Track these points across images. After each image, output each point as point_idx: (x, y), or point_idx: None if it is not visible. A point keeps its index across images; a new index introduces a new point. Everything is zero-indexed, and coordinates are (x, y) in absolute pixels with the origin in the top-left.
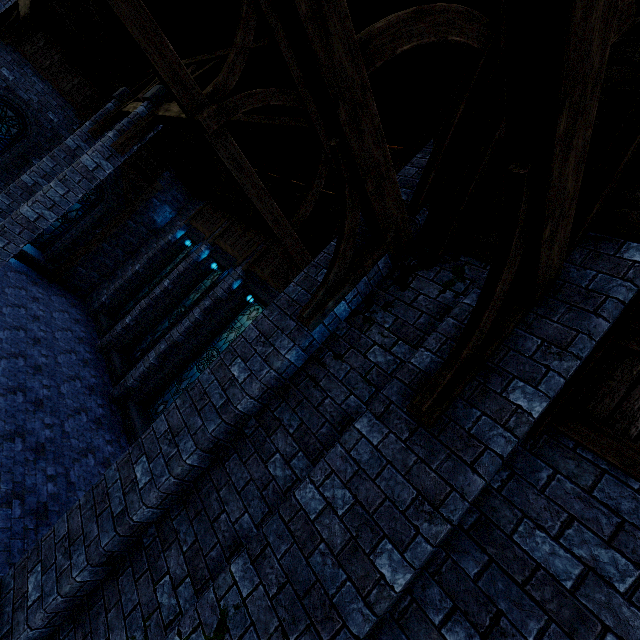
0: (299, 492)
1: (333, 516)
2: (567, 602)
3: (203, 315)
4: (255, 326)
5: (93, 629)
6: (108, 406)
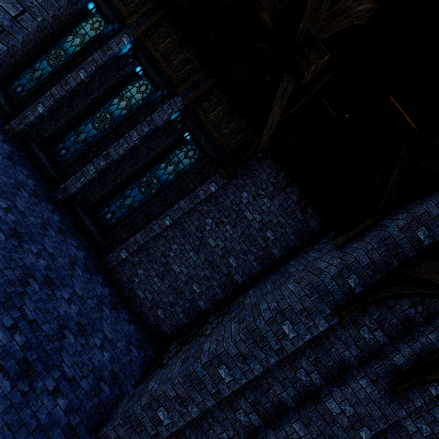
0: (328, 404)
1: (344, 416)
2: (408, 436)
3: (141, 140)
4: (299, 300)
5: (200, 424)
6: (57, 209)
